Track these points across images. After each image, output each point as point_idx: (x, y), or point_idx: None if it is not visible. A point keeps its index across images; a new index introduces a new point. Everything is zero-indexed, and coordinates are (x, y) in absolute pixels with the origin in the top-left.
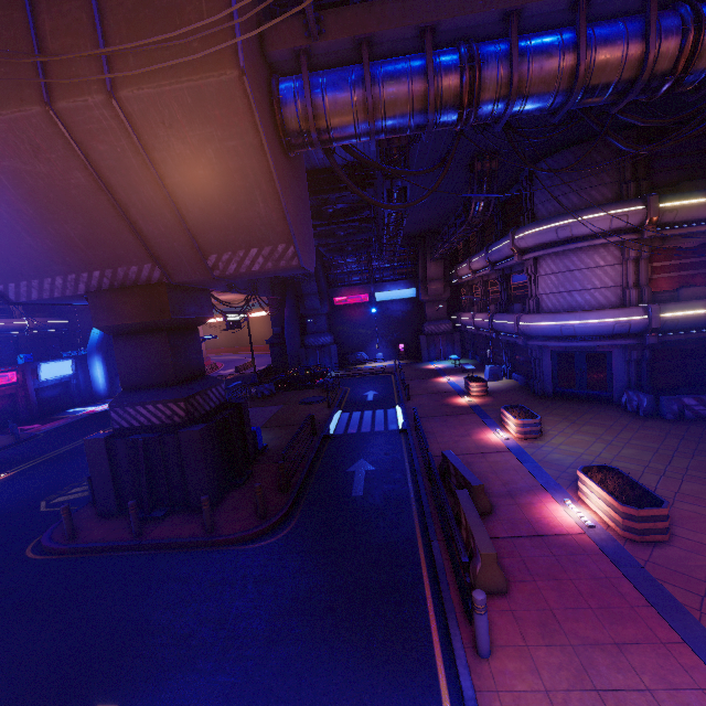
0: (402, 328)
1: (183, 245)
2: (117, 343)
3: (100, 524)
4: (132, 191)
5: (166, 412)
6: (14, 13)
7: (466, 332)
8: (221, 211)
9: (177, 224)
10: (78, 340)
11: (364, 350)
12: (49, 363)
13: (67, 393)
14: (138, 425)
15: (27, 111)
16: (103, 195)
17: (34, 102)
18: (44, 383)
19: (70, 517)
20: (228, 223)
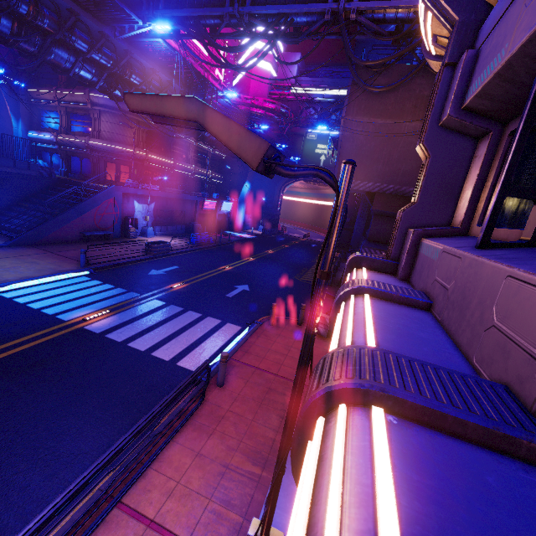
0: None
1: None
2: (375, 218)
3: None
4: None
5: None
6: None
7: None
8: None
9: None
10: (228, 191)
11: None
12: (226, 202)
13: (223, 221)
14: None
15: None
16: None
17: None
18: (219, 212)
19: None
20: None
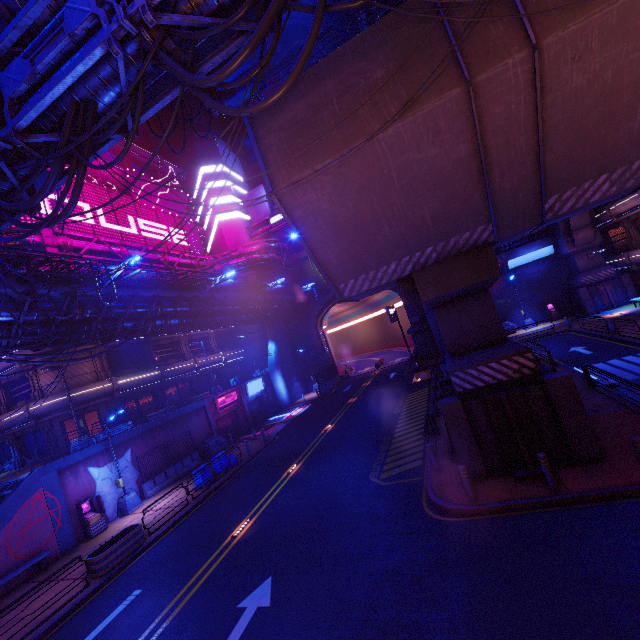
0: (544, 288)
1: (527, 194)
2: (438, 313)
3: (482, 486)
4: (504, 148)
5: (511, 366)
6: (426, 26)
7: (629, 274)
8: (587, 141)
9: (532, 171)
10: (254, 363)
11: (507, 319)
12: (251, 382)
13: (262, 406)
14: (482, 385)
15: (445, 98)
16: (473, 163)
17: (453, 86)
18: (249, 399)
19: (469, 478)
20: (589, 152)
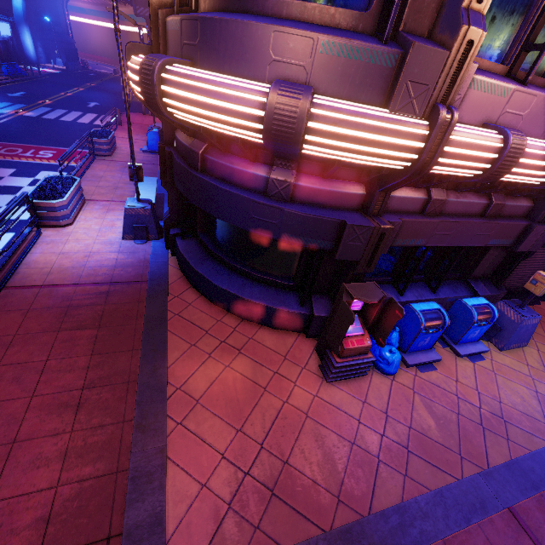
0: None
1: None
2: None
3: None
4: None
5: None
6: None
7: None
8: None
9: None
10: None
11: None
12: (1, 22)
13: (8, 51)
14: None
15: None
16: None
17: None
18: None
19: None
20: None
